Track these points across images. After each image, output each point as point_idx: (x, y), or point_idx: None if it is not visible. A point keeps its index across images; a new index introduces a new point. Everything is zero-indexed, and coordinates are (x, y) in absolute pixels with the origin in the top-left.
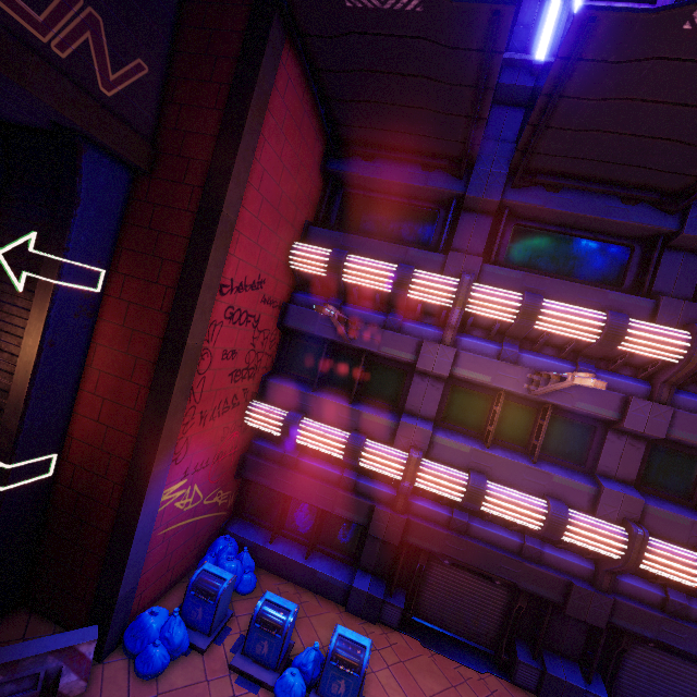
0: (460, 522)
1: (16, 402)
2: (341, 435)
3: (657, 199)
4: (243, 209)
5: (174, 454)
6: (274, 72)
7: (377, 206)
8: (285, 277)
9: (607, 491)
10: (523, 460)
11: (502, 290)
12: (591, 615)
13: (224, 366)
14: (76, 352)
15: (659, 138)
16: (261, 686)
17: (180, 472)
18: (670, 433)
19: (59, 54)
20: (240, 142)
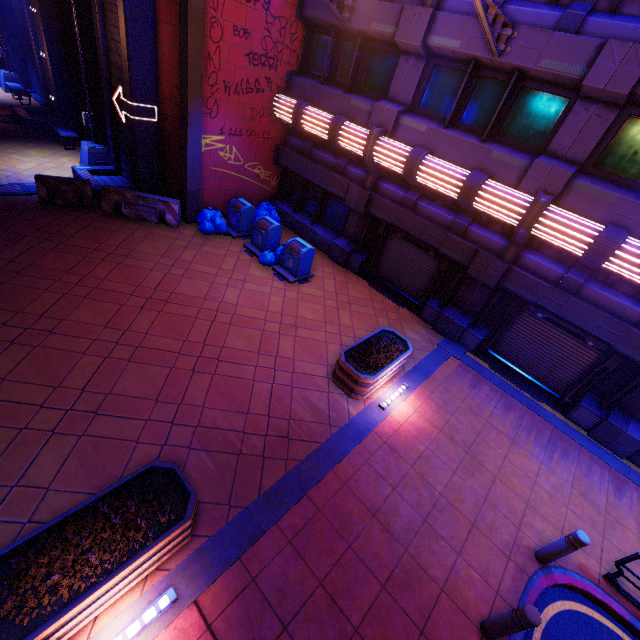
0: (410, 200)
1: (125, 60)
2: (329, 117)
3: None
4: None
5: (208, 109)
6: None
7: None
8: None
9: (536, 164)
10: (472, 138)
11: None
12: (486, 276)
13: (238, 44)
14: (149, 27)
15: None
16: (255, 256)
17: (216, 127)
18: None
19: None
20: None
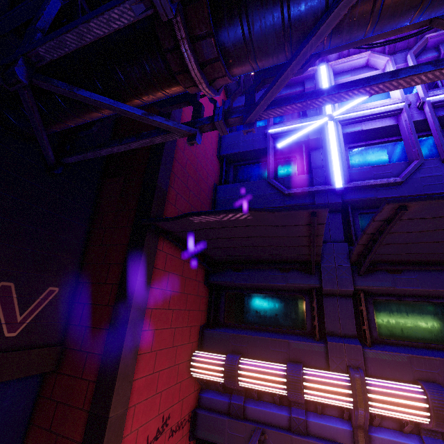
0: None
1: None
2: None
3: None
4: (136, 381)
5: None
6: (152, 265)
7: (253, 298)
8: (190, 387)
9: None
10: None
11: (398, 386)
12: None
13: None
14: None
15: None
16: None
17: None
18: None
19: None
20: (124, 340)
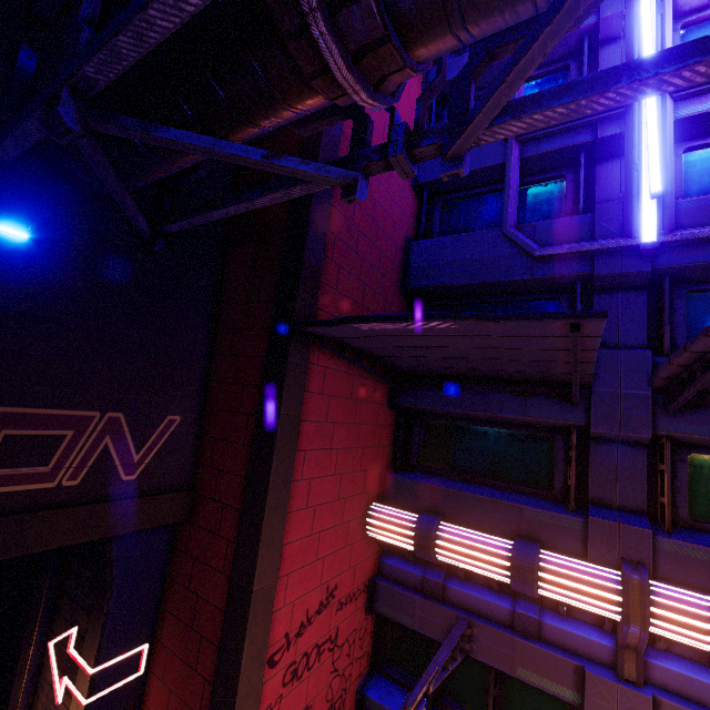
0: None
1: None
2: None
3: None
4: (288, 545)
5: None
6: (302, 390)
7: (466, 433)
8: (366, 550)
9: None
10: None
11: None
12: None
13: None
14: None
15: None
16: None
17: None
18: None
19: (72, 484)
20: (266, 497)
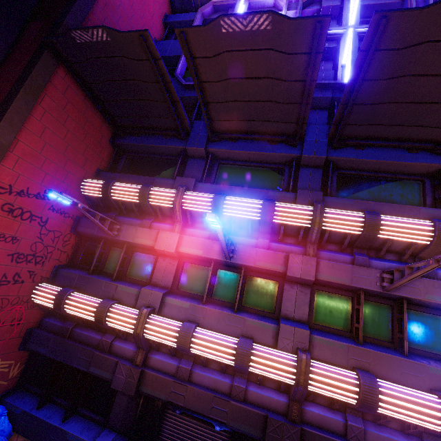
0: (184, 369)
1: None
2: (96, 301)
3: (285, 139)
4: (23, 144)
5: None
6: (49, 76)
7: (145, 161)
8: (78, 199)
9: (282, 326)
10: (227, 310)
11: (203, 193)
12: None
13: (2, 246)
14: None
15: (263, 101)
16: None
17: None
18: (319, 277)
19: None
20: (13, 102)
